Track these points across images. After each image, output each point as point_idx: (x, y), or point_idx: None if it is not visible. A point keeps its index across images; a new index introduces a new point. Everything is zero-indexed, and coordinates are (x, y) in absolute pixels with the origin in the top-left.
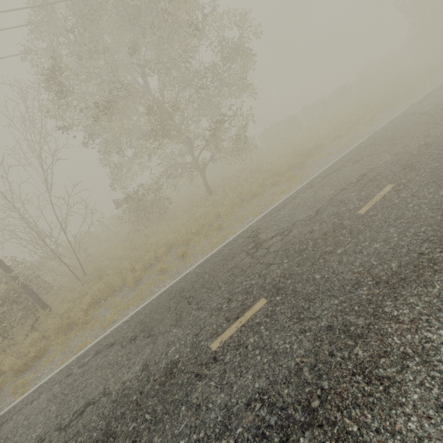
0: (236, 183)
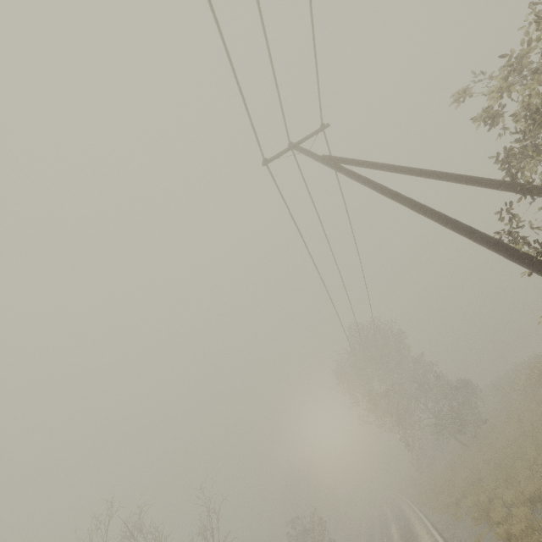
0: (451, 461)
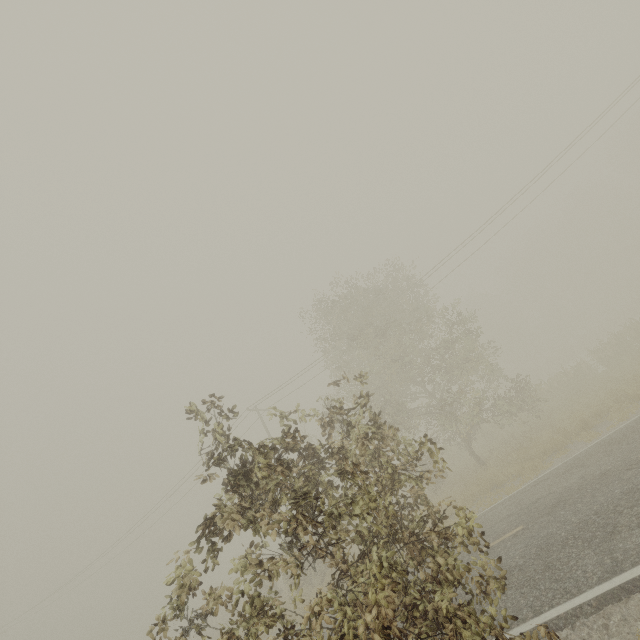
0: (497, 458)
